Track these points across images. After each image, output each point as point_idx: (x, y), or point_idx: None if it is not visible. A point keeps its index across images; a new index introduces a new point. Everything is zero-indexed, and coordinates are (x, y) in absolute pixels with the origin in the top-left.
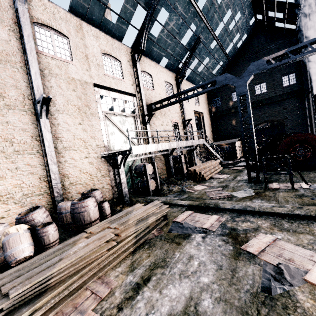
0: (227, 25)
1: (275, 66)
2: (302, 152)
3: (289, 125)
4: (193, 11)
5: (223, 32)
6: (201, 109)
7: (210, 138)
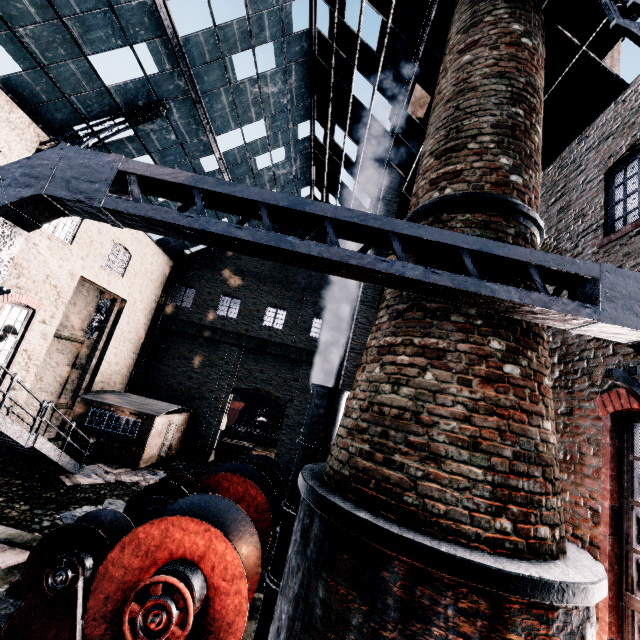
0: (252, 151)
1: (131, 212)
2: (162, 618)
3: (292, 417)
4: (151, 10)
5: (240, 157)
6: (123, 289)
7: (115, 375)
